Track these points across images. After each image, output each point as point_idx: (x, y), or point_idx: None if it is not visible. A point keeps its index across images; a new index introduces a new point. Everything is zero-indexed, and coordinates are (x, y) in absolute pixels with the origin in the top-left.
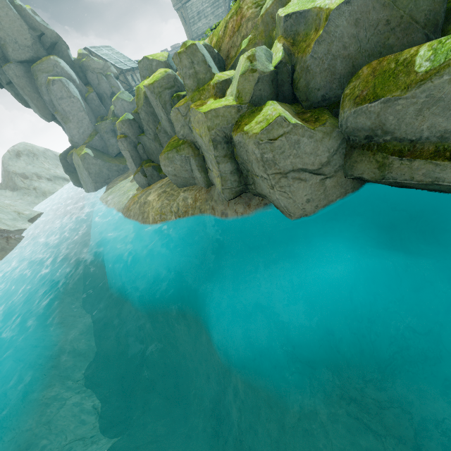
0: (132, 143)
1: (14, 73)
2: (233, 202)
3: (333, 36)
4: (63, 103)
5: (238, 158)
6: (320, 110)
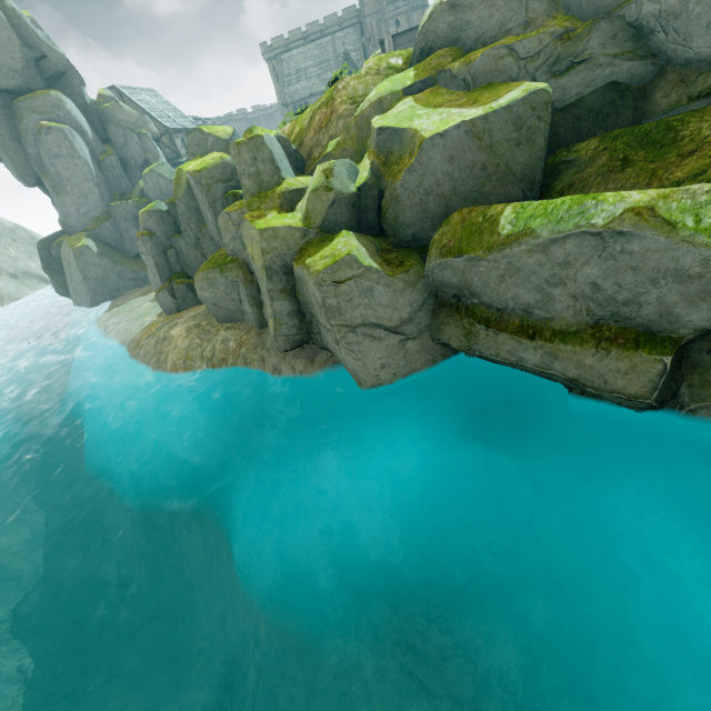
0: (161, 245)
1: None
2: (292, 355)
3: (426, 169)
4: (59, 163)
5: (300, 296)
6: (408, 252)
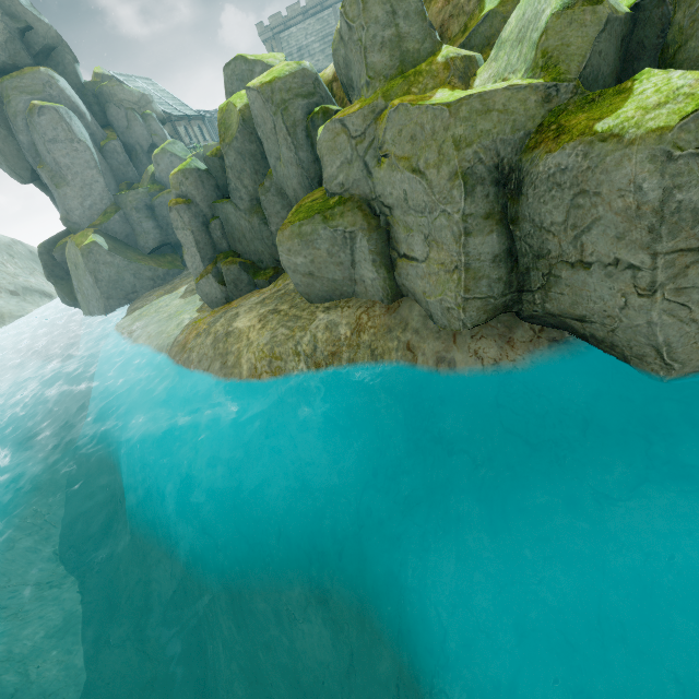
0: (201, 216)
1: None
2: (468, 334)
3: None
4: (56, 149)
5: (519, 222)
6: None
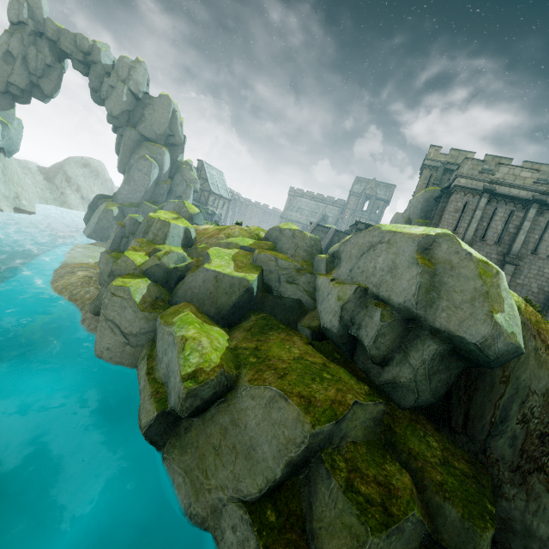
0: (124, 233)
1: (130, 135)
2: (97, 318)
3: (196, 278)
4: (137, 173)
5: None
6: (168, 307)
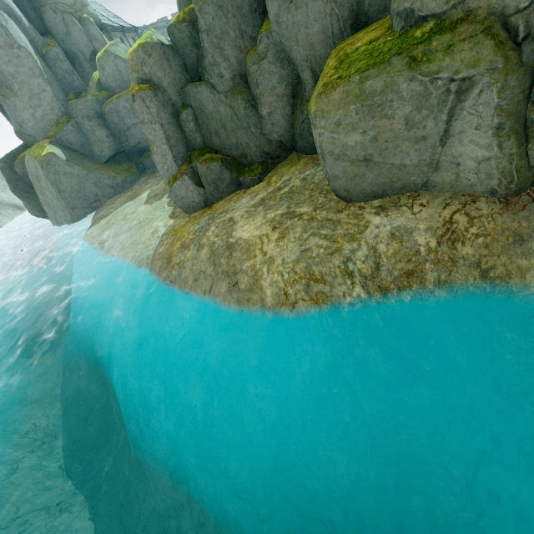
0: (169, 105)
1: None
2: None
3: None
4: None
5: None
6: None
